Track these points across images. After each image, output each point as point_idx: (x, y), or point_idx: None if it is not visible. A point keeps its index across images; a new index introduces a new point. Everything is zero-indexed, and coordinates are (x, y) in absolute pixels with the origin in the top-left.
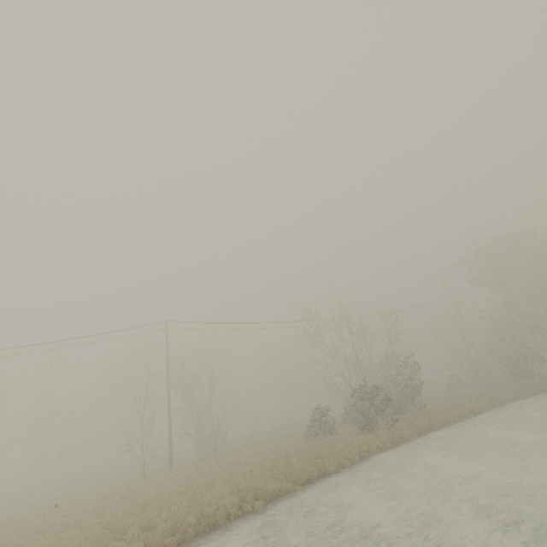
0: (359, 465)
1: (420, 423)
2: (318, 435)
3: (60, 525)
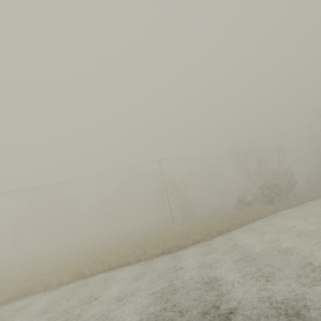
0: (274, 215)
1: (299, 199)
2: (243, 207)
3: (150, 237)
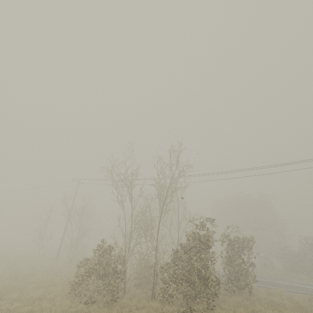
0: None
1: None
2: None
3: None
